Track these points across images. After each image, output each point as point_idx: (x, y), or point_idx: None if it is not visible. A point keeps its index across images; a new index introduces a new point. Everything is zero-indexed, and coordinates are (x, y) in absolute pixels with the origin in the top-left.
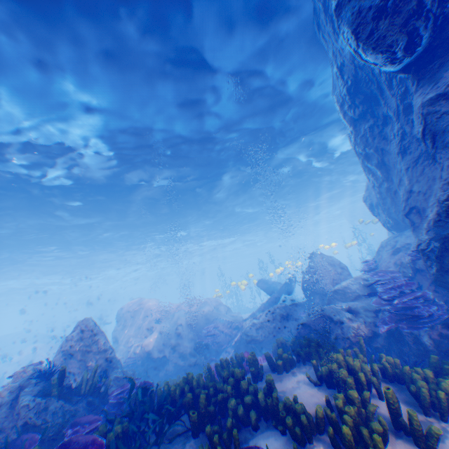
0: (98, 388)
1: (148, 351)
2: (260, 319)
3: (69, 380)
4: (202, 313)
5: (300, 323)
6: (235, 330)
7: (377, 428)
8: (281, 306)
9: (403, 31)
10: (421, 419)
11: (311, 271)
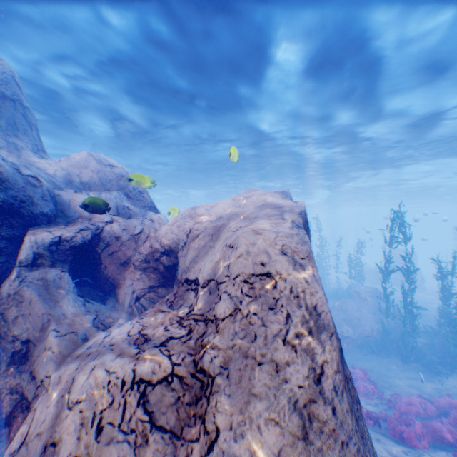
0: None
1: None
2: None
3: None
4: None
5: None
6: None
7: None
8: None
9: None
10: None
11: None
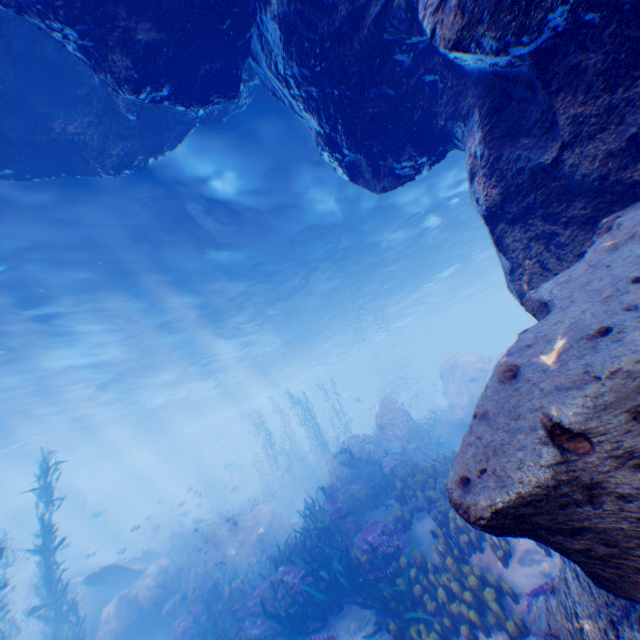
0: (373, 461)
1: (457, 417)
2: None
3: (357, 454)
4: None
5: None
6: None
7: (461, 537)
8: None
9: (381, 176)
10: (529, 547)
11: None
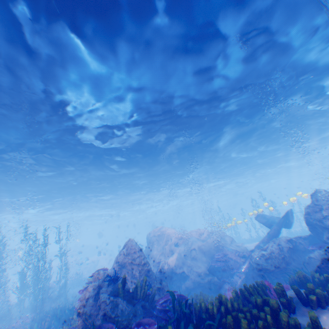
0: (147, 295)
1: (172, 268)
2: (267, 250)
3: (128, 285)
4: (210, 240)
5: (320, 257)
6: (241, 258)
7: None
8: (286, 239)
9: None
10: None
11: (316, 207)
